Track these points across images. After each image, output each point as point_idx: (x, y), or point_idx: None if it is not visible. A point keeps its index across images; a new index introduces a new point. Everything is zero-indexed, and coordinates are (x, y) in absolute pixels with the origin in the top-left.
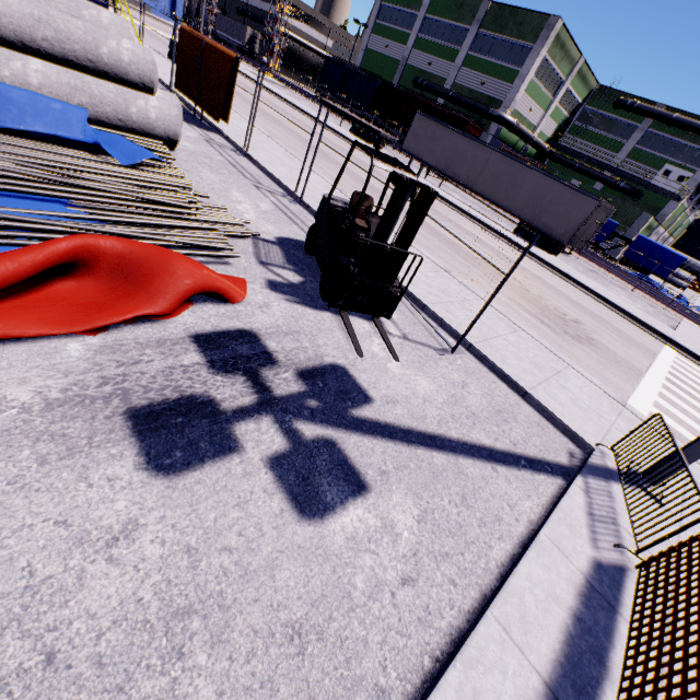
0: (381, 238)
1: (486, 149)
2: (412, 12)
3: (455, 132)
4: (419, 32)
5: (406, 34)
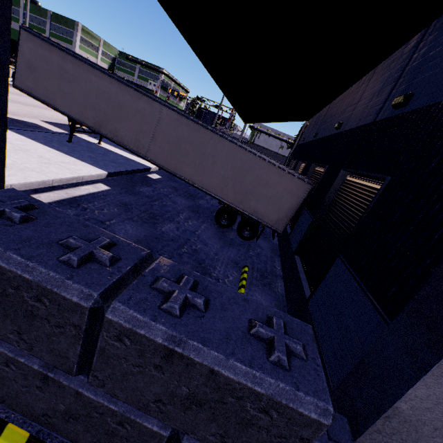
0: None
1: None
2: (17, 9)
3: None
4: (24, 18)
5: (17, 18)
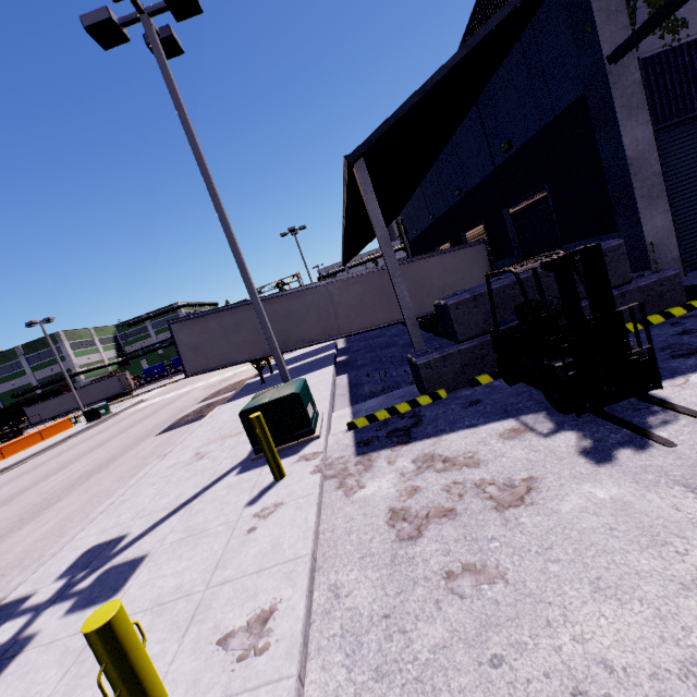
0: (16, 434)
1: (67, 394)
2: None
3: (49, 400)
4: None
5: None
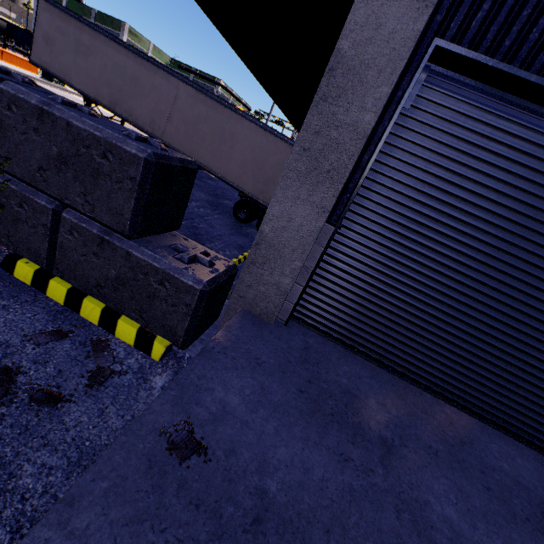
0: None
1: None
2: None
3: None
4: None
5: None
